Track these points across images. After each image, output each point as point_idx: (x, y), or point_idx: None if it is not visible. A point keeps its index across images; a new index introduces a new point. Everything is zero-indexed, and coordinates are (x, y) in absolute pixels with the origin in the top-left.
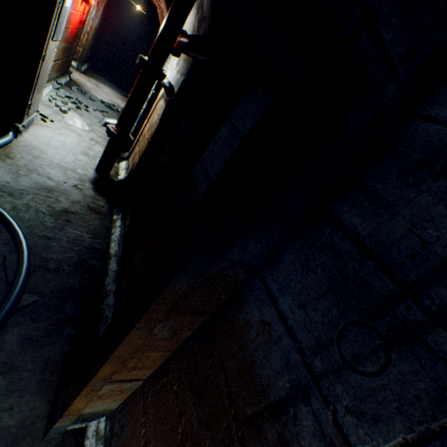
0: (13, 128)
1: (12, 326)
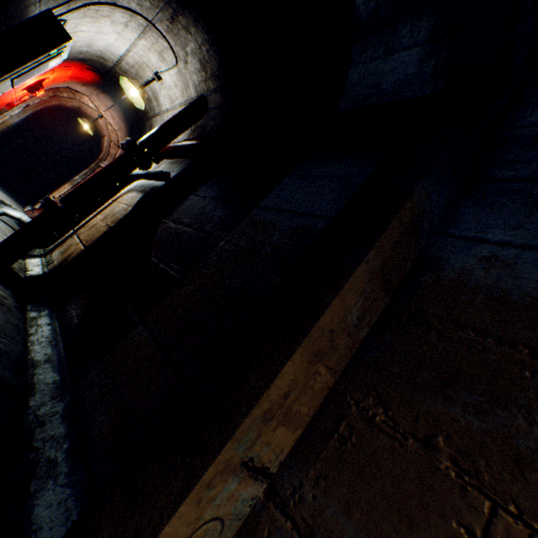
0: None
1: None
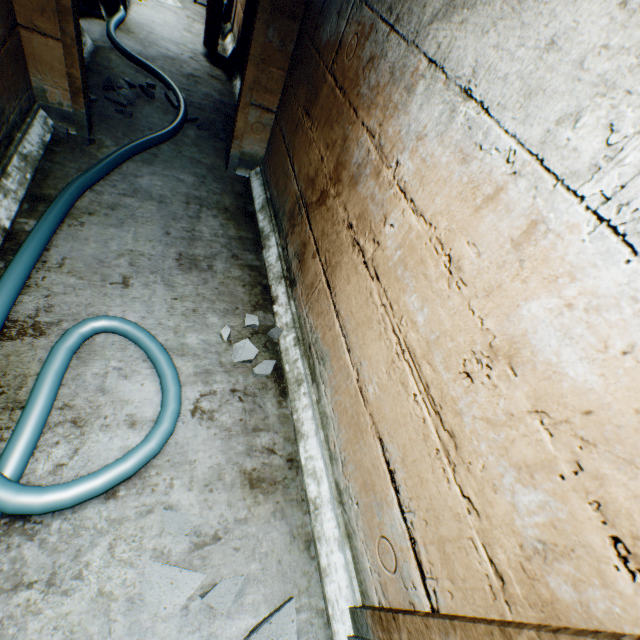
0: (122, 4)
1: (189, 129)
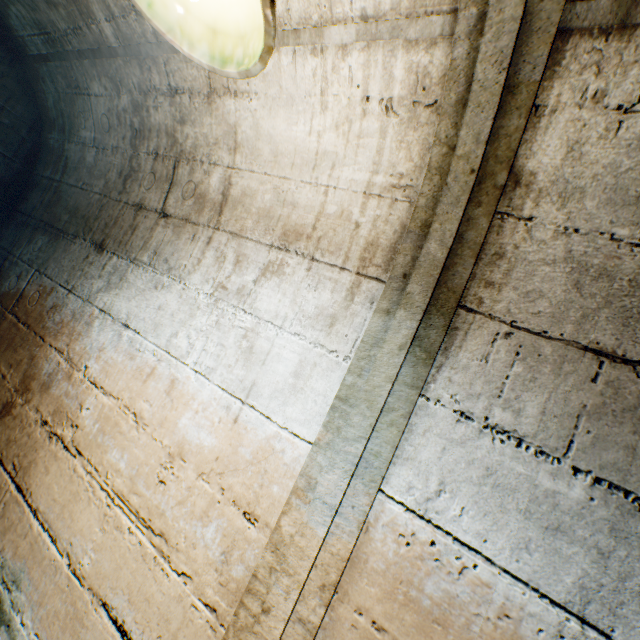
0: None
1: None
